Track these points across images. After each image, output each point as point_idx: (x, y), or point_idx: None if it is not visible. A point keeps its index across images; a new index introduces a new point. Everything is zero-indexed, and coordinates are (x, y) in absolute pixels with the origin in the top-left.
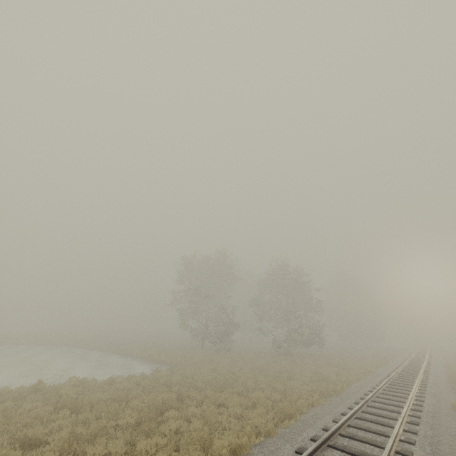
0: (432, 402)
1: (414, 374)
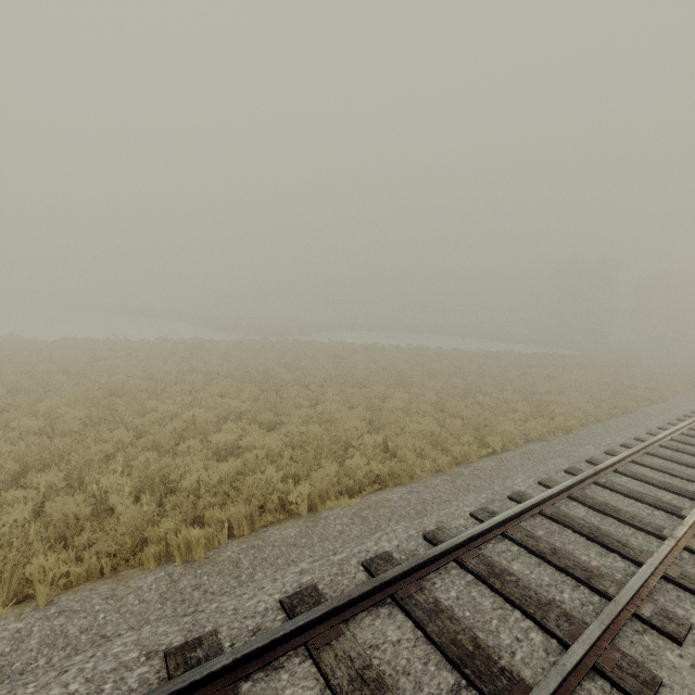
0: None
1: None
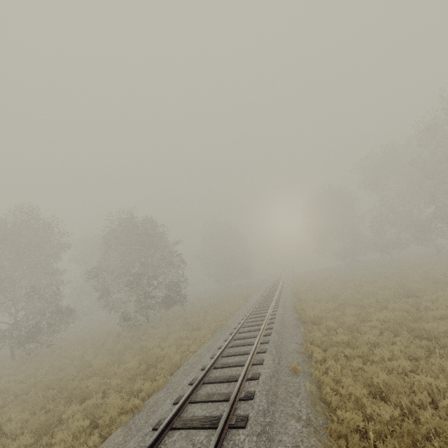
0: (270, 371)
1: (264, 312)
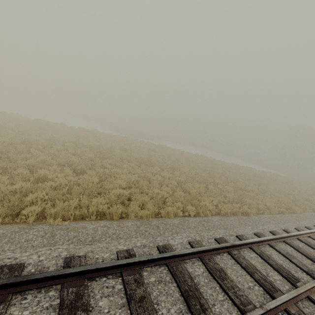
0: None
1: None
